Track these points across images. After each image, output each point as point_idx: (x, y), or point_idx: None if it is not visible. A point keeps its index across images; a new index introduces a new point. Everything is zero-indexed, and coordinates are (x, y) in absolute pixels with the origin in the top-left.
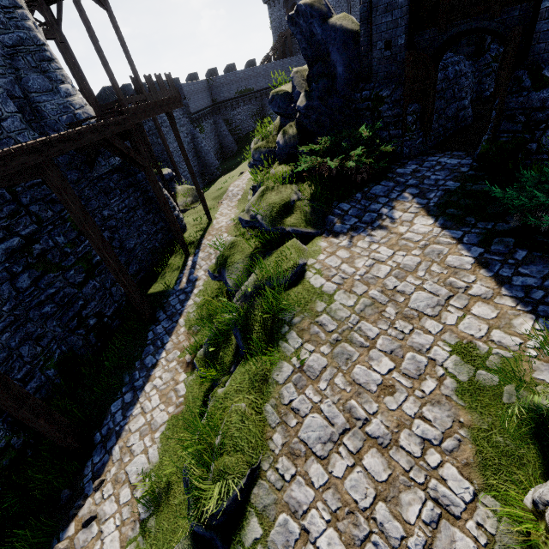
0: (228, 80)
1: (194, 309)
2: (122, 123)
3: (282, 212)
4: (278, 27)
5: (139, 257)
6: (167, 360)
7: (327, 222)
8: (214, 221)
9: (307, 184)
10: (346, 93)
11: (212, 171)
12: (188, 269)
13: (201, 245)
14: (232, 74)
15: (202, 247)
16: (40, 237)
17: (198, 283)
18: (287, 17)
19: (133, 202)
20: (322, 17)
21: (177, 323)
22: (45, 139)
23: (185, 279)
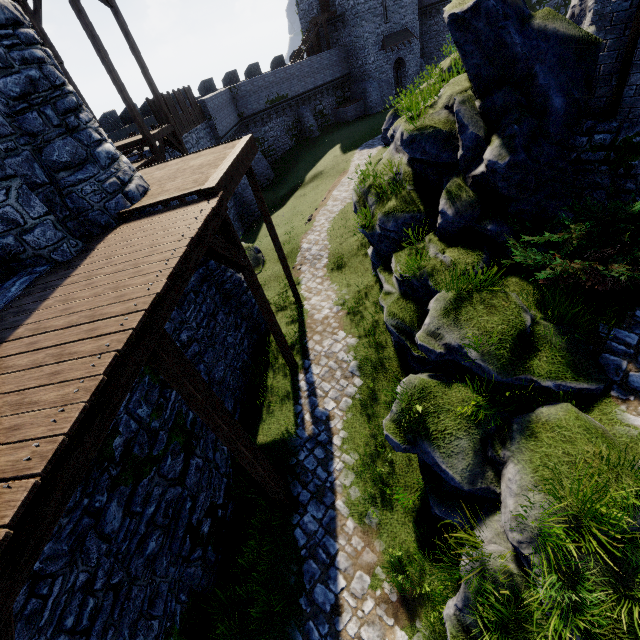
0: (256, 86)
1: (350, 479)
2: (218, 210)
3: (518, 348)
4: (307, 11)
5: (231, 386)
6: (354, 596)
7: (607, 367)
8: (305, 304)
9: (515, 283)
10: (562, 137)
11: (252, 210)
12: (306, 397)
13: (309, 352)
14: (259, 78)
15: (312, 356)
16: (117, 420)
17: (334, 425)
18: (450, 17)
19: (210, 306)
20: (519, 16)
21: (336, 511)
22: (153, 298)
23: (309, 416)
